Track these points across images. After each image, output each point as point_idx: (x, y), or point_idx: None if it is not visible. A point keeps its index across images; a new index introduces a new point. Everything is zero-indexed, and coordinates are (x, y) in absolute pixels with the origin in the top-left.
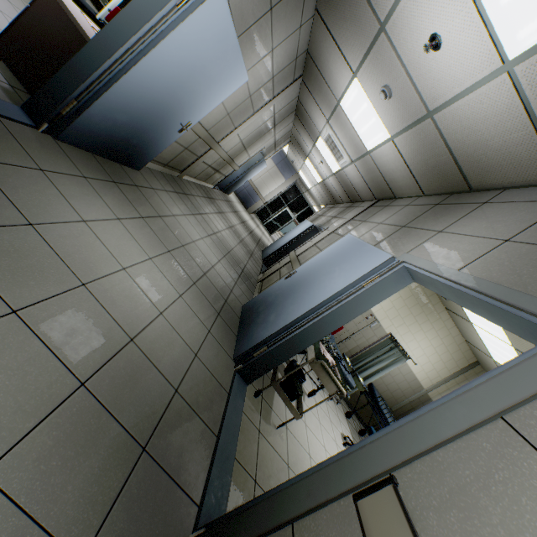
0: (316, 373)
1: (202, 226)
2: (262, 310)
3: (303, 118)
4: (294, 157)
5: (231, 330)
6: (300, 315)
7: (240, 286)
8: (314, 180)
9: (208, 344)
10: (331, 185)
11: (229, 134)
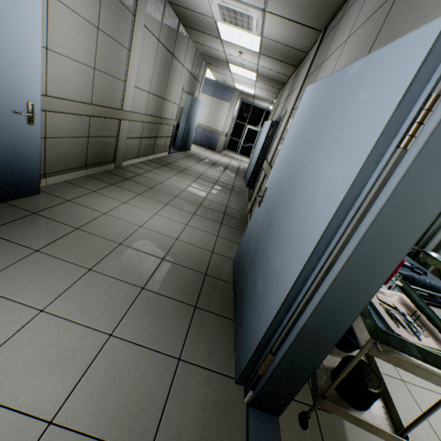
0: (392, 363)
1: (155, 199)
2: (248, 270)
3: (190, 22)
4: (221, 75)
5: (222, 317)
6: (295, 277)
7: (224, 236)
8: (250, 82)
9: (179, 393)
10: (266, 69)
11: (124, 93)
